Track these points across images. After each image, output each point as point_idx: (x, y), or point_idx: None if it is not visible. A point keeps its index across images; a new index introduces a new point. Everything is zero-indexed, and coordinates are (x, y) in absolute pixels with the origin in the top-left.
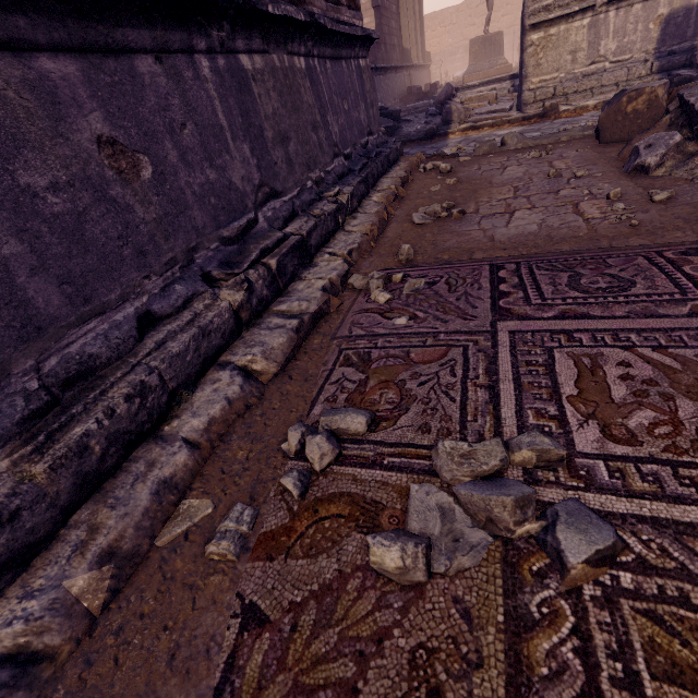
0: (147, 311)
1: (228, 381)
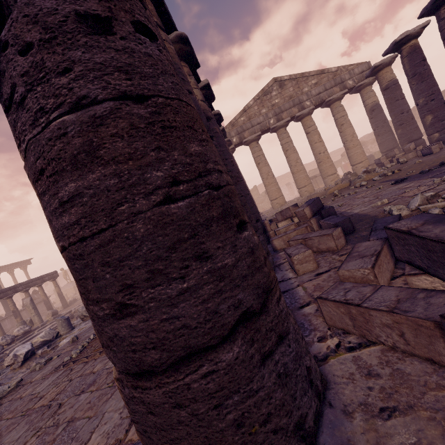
0: None
1: None
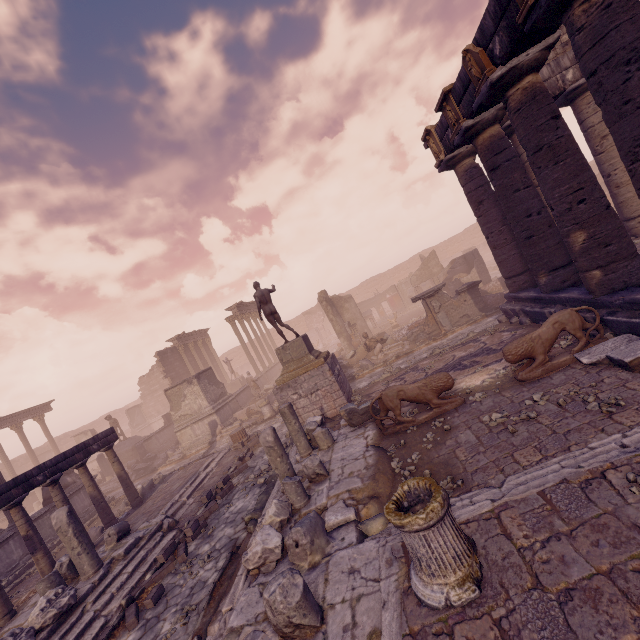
0: None
1: None
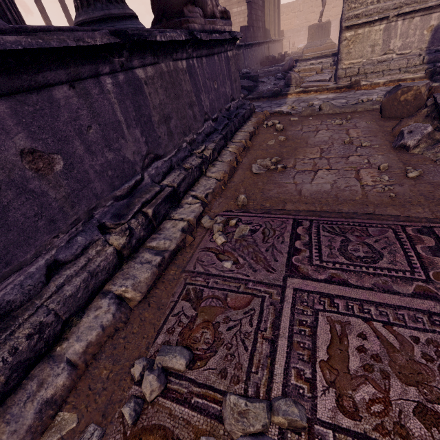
0: (55, 260)
1: (106, 308)
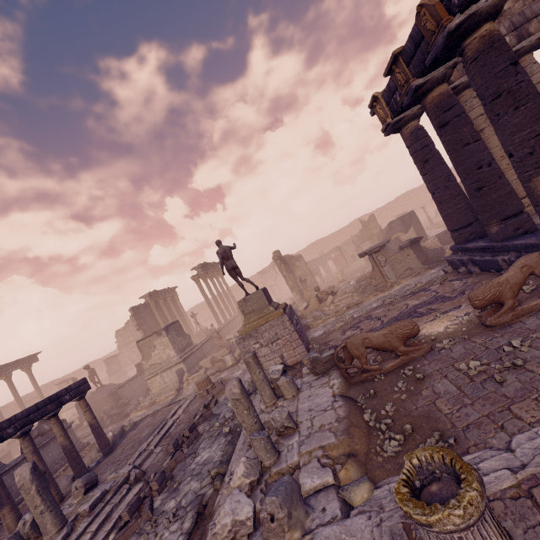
0: None
1: None
